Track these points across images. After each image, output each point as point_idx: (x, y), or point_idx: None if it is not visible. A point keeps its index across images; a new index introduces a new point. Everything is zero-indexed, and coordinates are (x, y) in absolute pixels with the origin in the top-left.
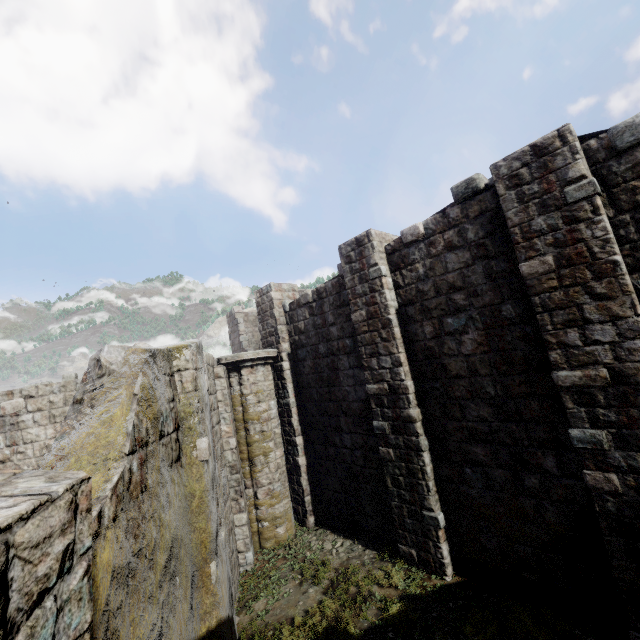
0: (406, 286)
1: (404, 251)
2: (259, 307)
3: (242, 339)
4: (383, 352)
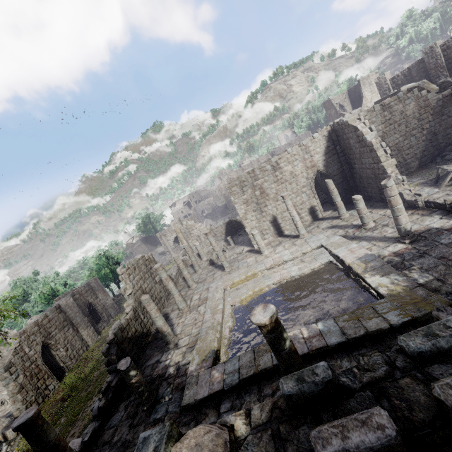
0: (448, 55)
1: (447, 45)
2: (377, 84)
3: (337, 109)
4: (441, 76)
